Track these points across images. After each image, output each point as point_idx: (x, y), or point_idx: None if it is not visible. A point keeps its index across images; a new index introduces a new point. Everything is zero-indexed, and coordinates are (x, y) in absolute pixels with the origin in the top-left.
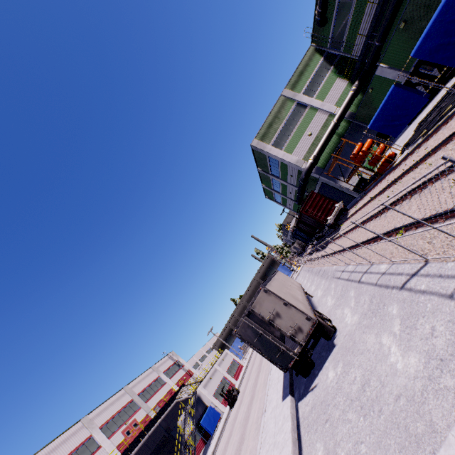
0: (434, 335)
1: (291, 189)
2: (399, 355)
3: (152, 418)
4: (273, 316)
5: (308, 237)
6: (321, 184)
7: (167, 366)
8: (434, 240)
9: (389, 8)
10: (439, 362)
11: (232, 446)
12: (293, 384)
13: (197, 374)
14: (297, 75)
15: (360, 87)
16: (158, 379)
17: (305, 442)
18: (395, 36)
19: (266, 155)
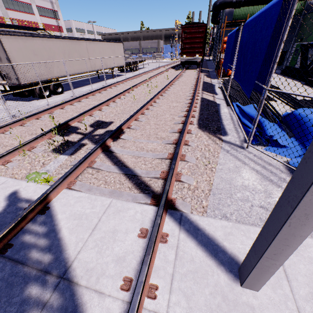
0: None
1: None
2: None
3: (0, 23)
4: None
5: None
6: None
7: (44, 5)
8: None
9: None
10: None
11: None
12: None
13: (65, 35)
14: None
15: None
16: (28, 5)
17: None
18: None
19: None
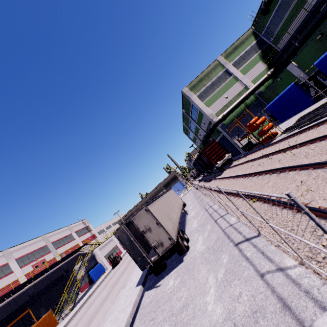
0: (239, 301)
1: (202, 132)
2: (213, 299)
3: (56, 261)
4: (146, 229)
5: (202, 170)
6: (222, 136)
7: (79, 228)
8: (271, 220)
9: (315, 19)
10: (233, 325)
11: (100, 298)
12: (149, 275)
13: (99, 238)
14: (233, 48)
15: (273, 73)
16: (70, 236)
17: (135, 326)
18: (311, 43)
19: (191, 102)
